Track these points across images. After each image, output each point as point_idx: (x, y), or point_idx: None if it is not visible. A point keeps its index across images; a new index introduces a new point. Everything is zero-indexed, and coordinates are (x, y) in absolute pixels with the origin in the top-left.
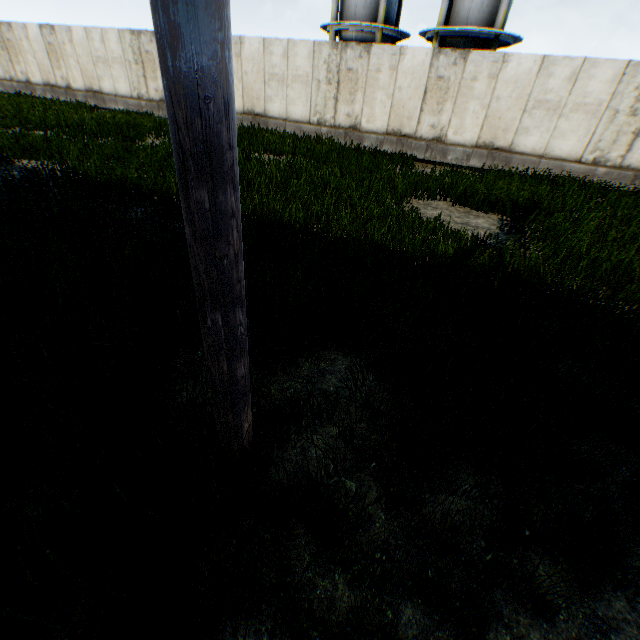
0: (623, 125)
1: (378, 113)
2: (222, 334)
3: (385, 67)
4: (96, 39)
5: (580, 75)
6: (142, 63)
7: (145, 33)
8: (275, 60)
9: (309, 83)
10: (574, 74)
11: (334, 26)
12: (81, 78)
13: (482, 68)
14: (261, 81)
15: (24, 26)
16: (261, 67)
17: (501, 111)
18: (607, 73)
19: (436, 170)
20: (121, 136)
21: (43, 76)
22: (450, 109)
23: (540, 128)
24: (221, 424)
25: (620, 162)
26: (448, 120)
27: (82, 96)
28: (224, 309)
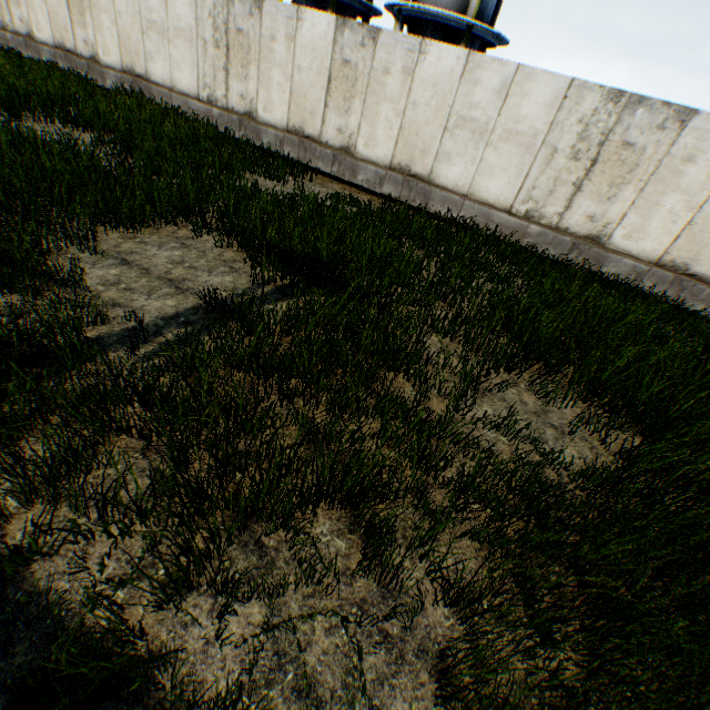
0: (563, 171)
1: (276, 100)
2: None
3: (281, 34)
4: None
5: (513, 89)
6: None
7: None
8: (152, 1)
9: (194, 42)
10: (506, 86)
11: None
12: None
13: (396, 57)
14: (139, 29)
15: None
16: (137, 8)
17: (419, 123)
18: (546, 92)
19: (330, 191)
20: None
21: None
22: (359, 109)
23: (465, 156)
24: None
25: (558, 222)
26: (357, 125)
27: None
28: None
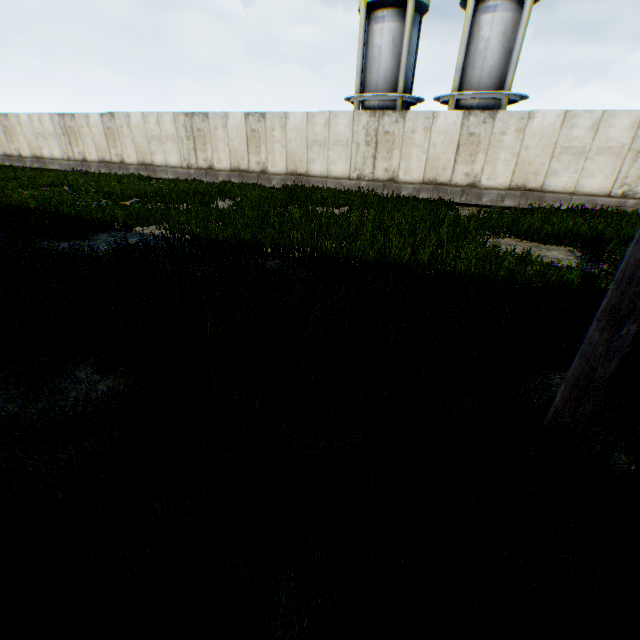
0: None
1: (414, 166)
2: (626, 340)
3: (419, 128)
4: (152, 122)
5: (600, 124)
6: (193, 138)
7: (198, 114)
8: (317, 129)
9: (349, 145)
10: (595, 124)
11: (358, 97)
12: (134, 154)
13: (509, 124)
14: (304, 146)
15: (86, 115)
16: (304, 135)
17: (530, 158)
18: (625, 121)
19: (476, 211)
20: (197, 201)
21: (99, 154)
22: (482, 159)
23: (568, 170)
24: (572, 417)
25: None
26: (481, 168)
27: (134, 168)
28: (638, 321)
